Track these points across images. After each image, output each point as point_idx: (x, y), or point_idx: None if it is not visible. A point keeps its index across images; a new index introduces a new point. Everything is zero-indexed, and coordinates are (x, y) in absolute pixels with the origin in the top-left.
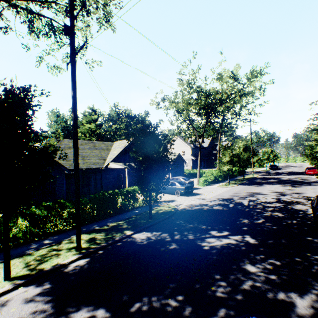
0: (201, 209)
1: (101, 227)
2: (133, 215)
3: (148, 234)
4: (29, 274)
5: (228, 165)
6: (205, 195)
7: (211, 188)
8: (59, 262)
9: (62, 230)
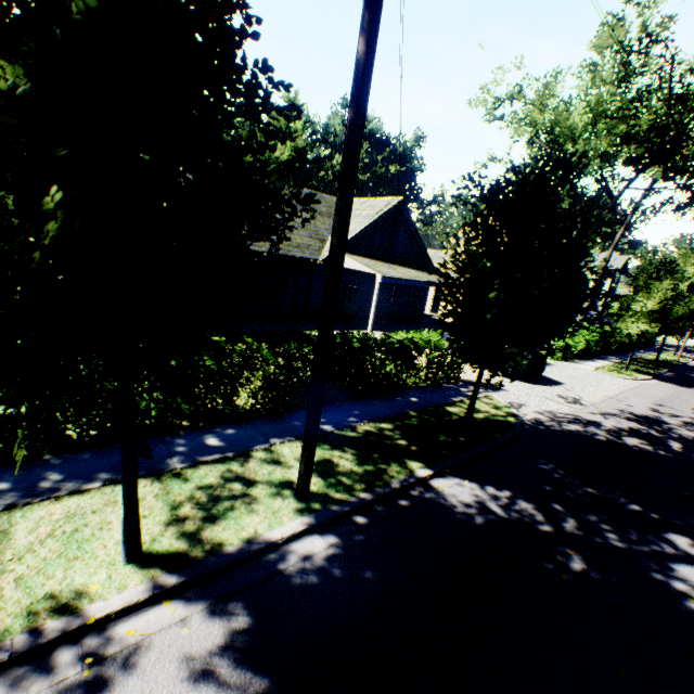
0: (591, 438)
1: (338, 430)
2: (410, 410)
3: (476, 491)
4: (185, 555)
5: (648, 323)
6: (578, 391)
7: (580, 372)
8: (260, 532)
9: (241, 410)
